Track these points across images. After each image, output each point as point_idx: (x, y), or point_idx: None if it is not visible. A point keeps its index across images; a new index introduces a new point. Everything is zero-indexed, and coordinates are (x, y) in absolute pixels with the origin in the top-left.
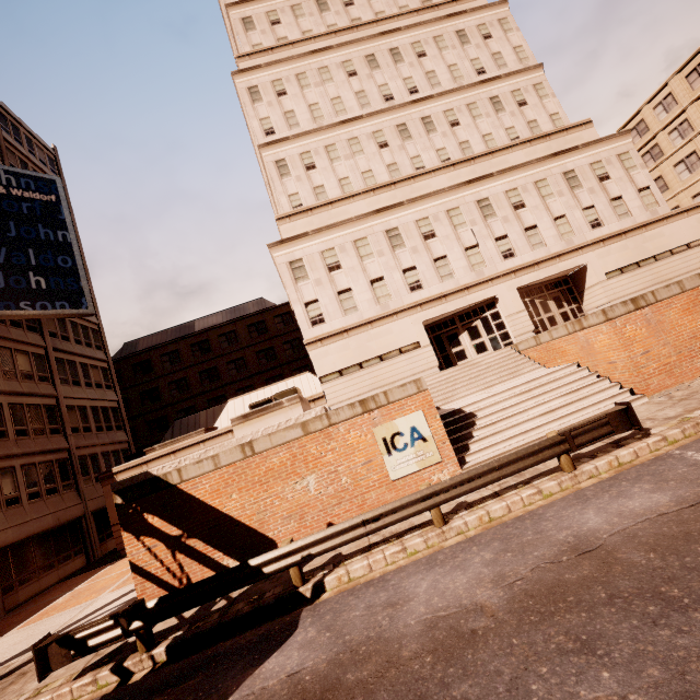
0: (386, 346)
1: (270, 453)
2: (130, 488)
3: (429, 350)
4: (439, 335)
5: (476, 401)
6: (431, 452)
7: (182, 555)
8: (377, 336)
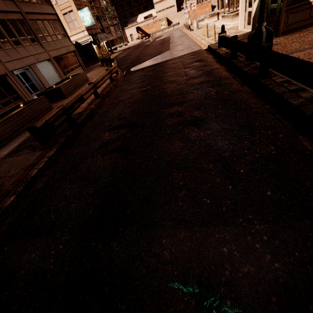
0: (168, 5)
1: (150, 25)
2: (137, 28)
3: (176, 7)
4: (179, 2)
5: (173, 20)
6: (165, 27)
7: (142, 36)
8: (167, 3)
